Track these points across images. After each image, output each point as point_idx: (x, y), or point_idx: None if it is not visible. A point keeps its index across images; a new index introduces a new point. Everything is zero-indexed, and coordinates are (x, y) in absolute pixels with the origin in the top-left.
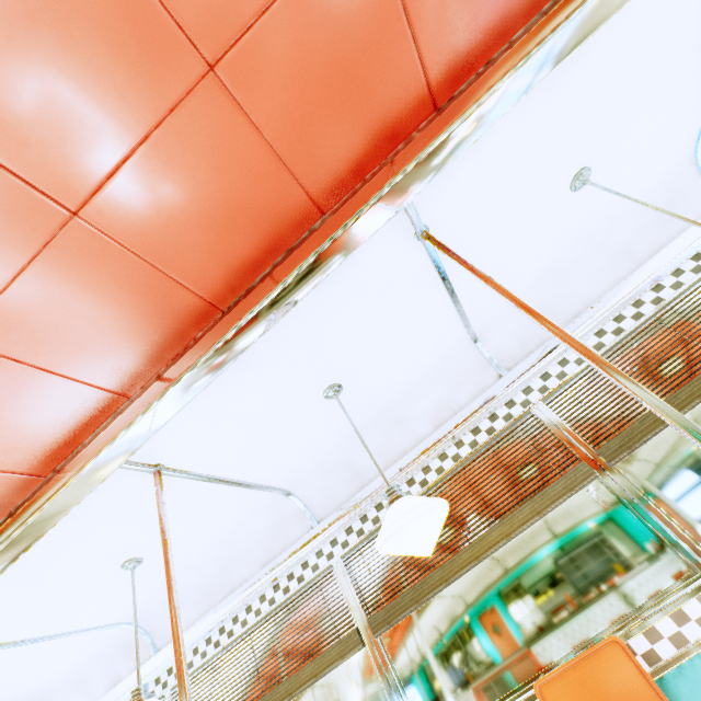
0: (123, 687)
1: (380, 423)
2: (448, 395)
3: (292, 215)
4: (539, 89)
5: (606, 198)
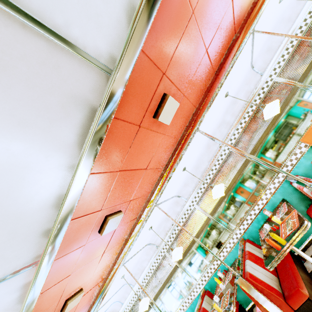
0: (181, 212)
1: (230, 105)
2: (247, 88)
3: (231, 37)
4: None
5: (284, 3)
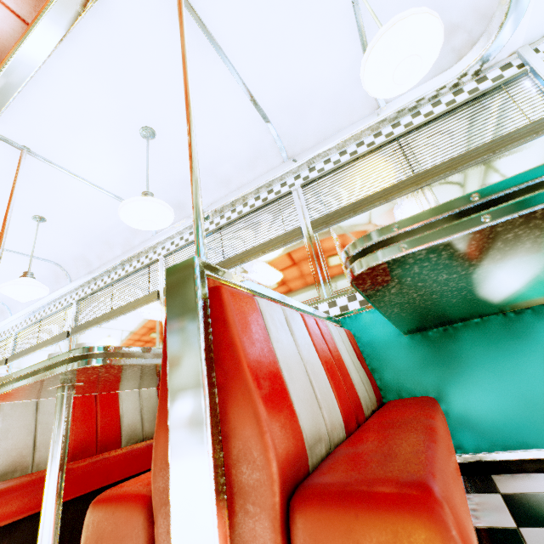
0: None
1: (97, 242)
2: (131, 238)
3: None
4: (47, 84)
5: None
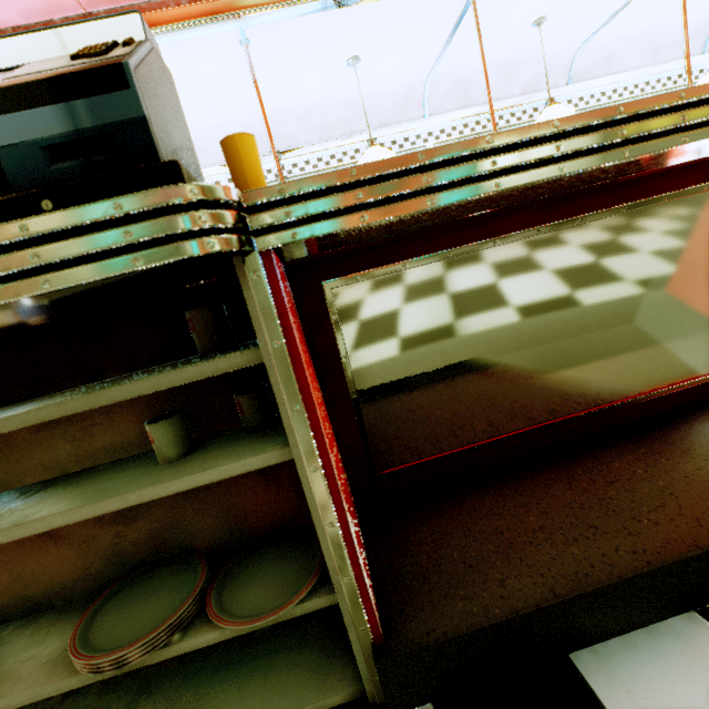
0: None
1: (503, 70)
2: (540, 78)
3: None
4: None
5: (693, 8)
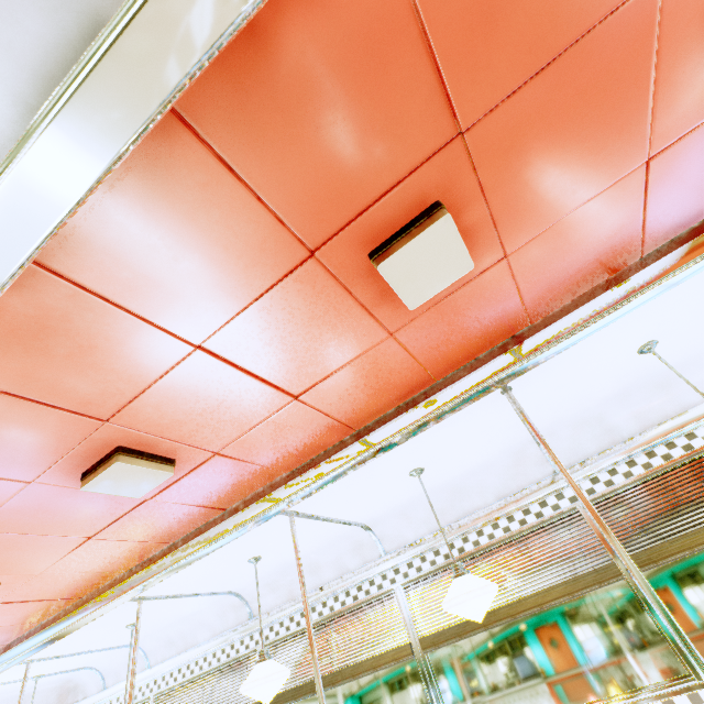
0: (354, 576)
1: (644, 387)
2: None
3: None
4: None
5: None
